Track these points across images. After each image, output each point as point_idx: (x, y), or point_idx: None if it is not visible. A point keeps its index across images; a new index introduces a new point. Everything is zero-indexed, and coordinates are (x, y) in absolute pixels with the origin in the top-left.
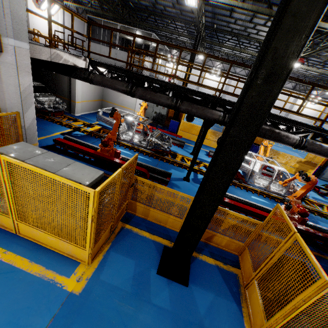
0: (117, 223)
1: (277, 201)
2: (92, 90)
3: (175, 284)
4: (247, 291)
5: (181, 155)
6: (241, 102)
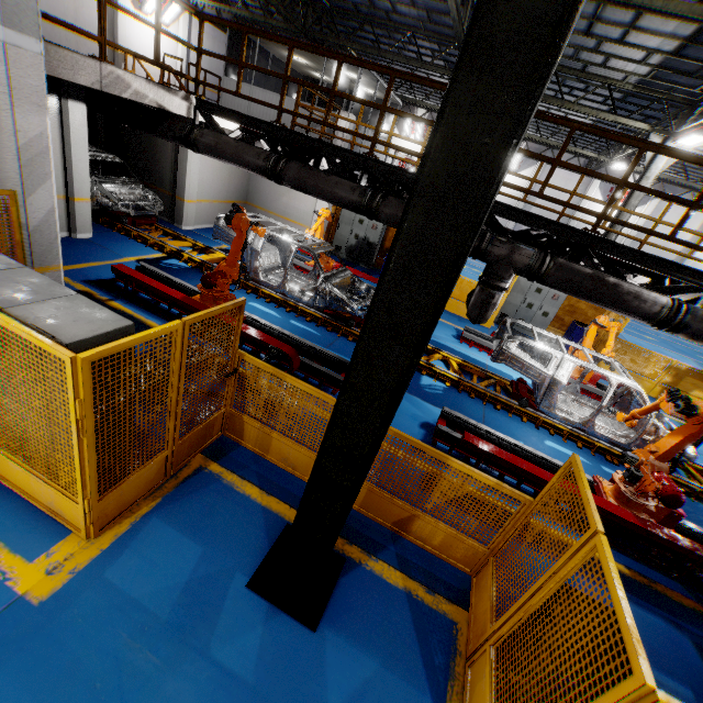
0: (191, 457)
1: (610, 461)
2: (224, 180)
3: (283, 620)
4: (471, 670)
5: None
6: (429, 137)
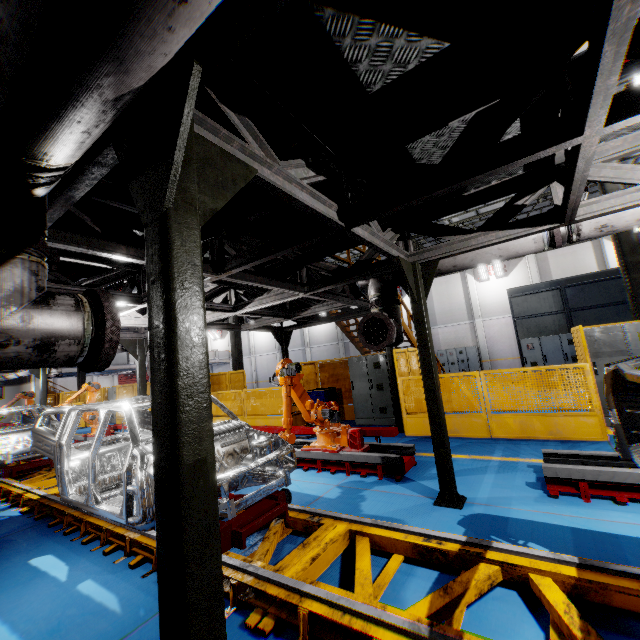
0: None
1: None
2: None
3: None
4: None
5: None
6: None
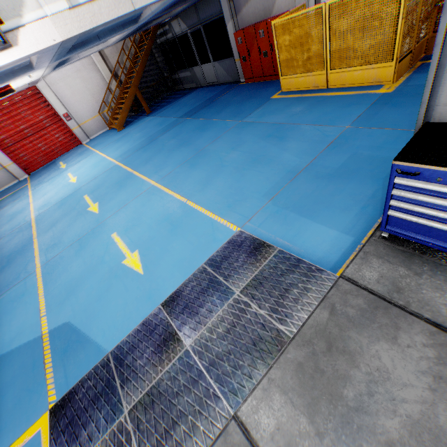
0: (415, 62)
1: None
2: None
3: None
4: None
5: None
6: None
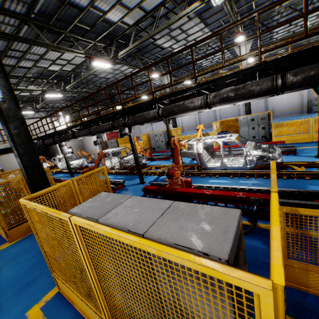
0: None
1: (122, 175)
2: (74, 150)
3: None
4: None
5: None
6: None
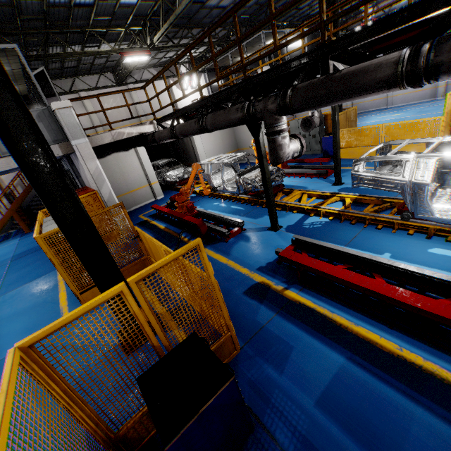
0: None
1: None
2: (220, 144)
3: (119, 348)
4: None
5: (300, 190)
6: None
